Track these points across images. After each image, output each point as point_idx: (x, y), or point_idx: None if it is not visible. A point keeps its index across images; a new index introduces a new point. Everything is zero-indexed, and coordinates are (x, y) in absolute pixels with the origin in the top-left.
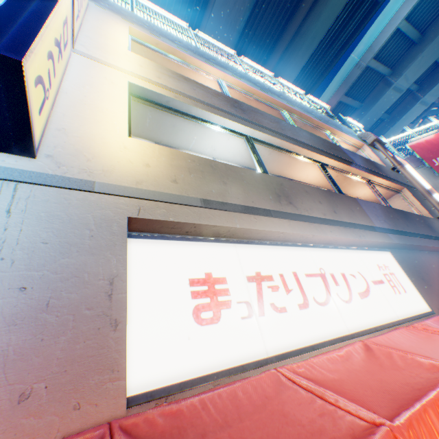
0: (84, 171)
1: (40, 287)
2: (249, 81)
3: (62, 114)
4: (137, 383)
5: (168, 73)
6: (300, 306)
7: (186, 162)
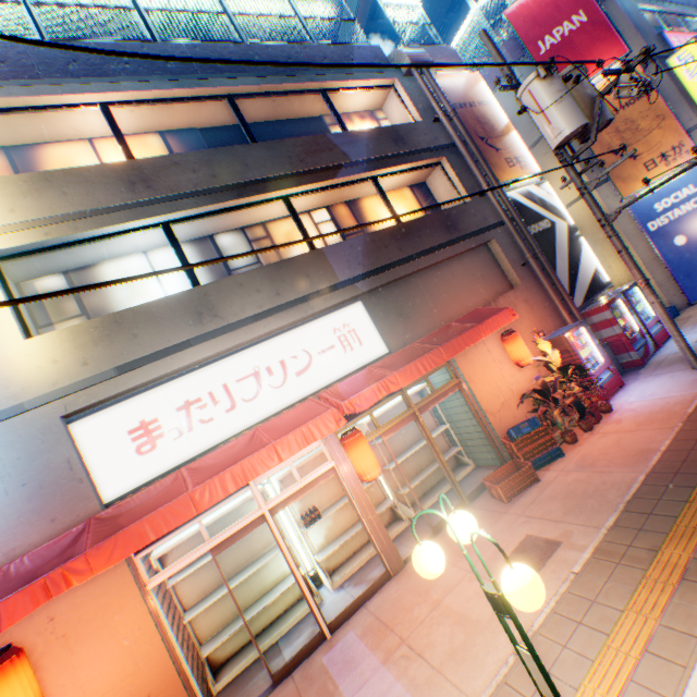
0: (11, 398)
1: (33, 480)
2: (152, 71)
3: None
4: (112, 495)
5: (20, 186)
6: (228, 410)
7: (90, 335)
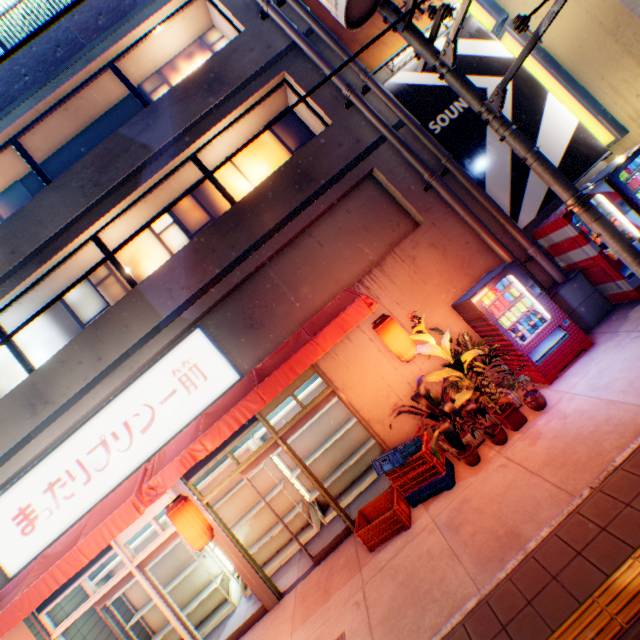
0: None
1: None
2: None
3: None
4: (14, 570)
5: None
6: (86, 483)
7: None
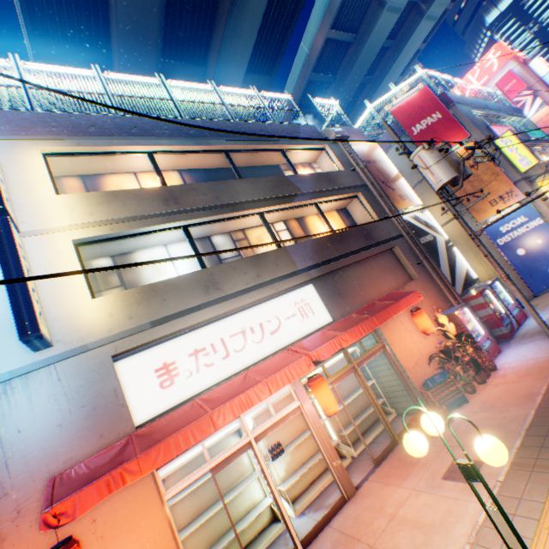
0: (79, 340)
1: (89, 403)
2: (181, 135)
3: (49, 307)
4: (141, 419)
5: (97, 198)
6: (224, 358)
7: (135, 297)
